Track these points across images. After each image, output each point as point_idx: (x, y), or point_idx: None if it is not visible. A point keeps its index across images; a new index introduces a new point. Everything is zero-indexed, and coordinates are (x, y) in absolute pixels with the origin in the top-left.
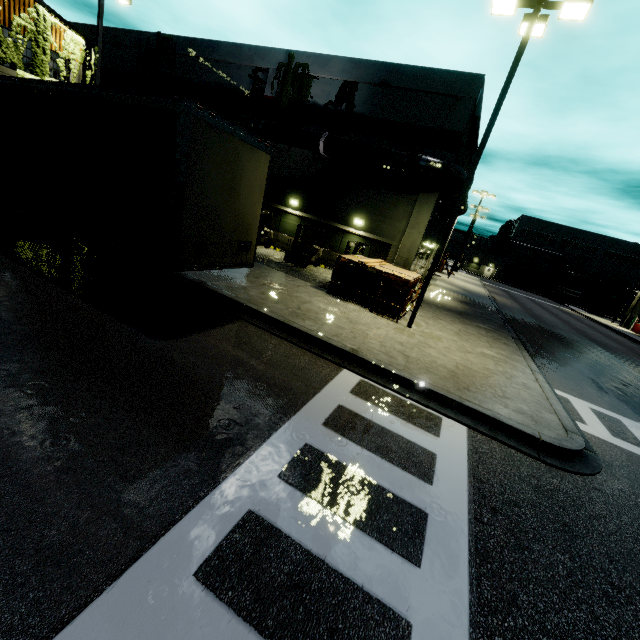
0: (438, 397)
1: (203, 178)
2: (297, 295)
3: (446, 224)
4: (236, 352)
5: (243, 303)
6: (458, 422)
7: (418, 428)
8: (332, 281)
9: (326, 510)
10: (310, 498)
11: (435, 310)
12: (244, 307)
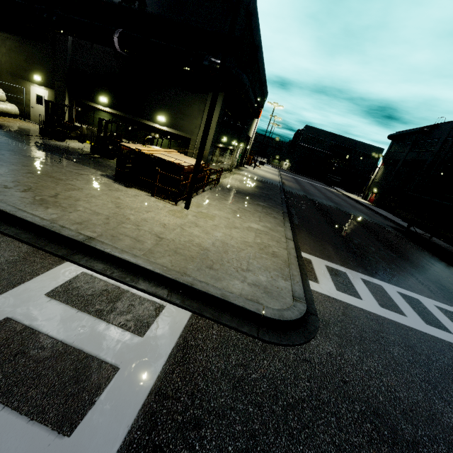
0: (170, 282)
1: None
2: (69, 183)
3: (245, 126)
4: None
5: None
6: (183, 308)
7: (119, 329)
8: (117, 169)
9: None
10: None
11: (226, 193)
12: None
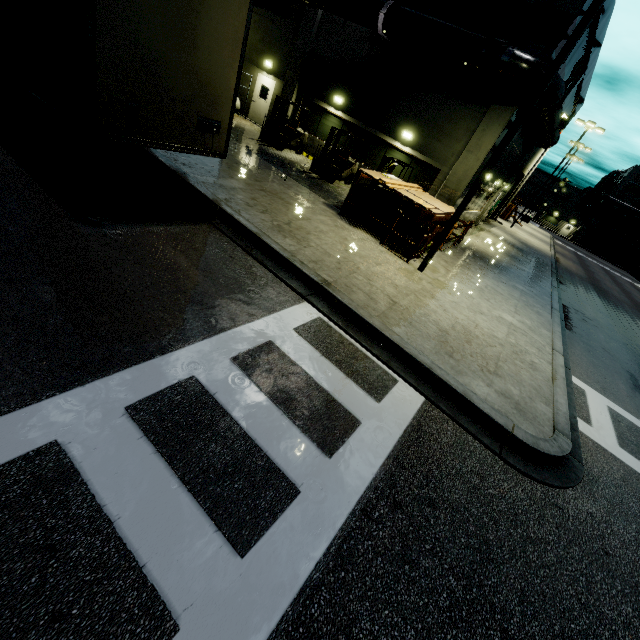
0: (405, 357)
1: (127, 1)
2: (297, 209)
3: (524, 158)
4: (176, 257)
5: (218, 204)
6: (416, 390)
7: (357, 387)
8: (346, 200)
9: (161, 461)
10: (150, 442)
11: (469, 258)
12: (218, 209)
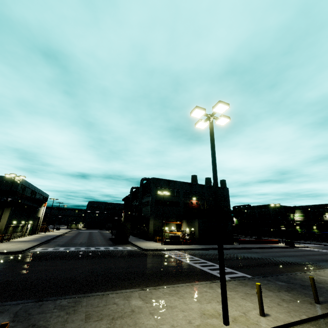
0: None
1: None
2: None
3: (31, 213)
4: None
5: None
6: None
7: None
8: None
9: None
10: None
11: (12, 242)
12: None
